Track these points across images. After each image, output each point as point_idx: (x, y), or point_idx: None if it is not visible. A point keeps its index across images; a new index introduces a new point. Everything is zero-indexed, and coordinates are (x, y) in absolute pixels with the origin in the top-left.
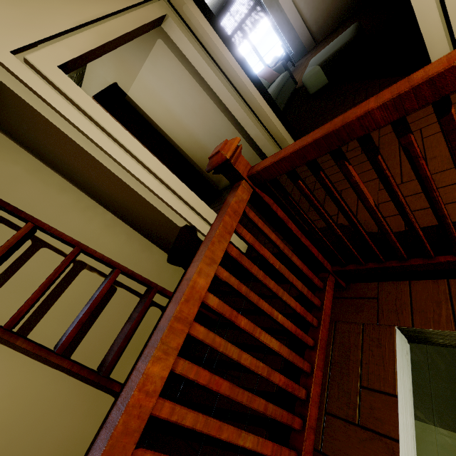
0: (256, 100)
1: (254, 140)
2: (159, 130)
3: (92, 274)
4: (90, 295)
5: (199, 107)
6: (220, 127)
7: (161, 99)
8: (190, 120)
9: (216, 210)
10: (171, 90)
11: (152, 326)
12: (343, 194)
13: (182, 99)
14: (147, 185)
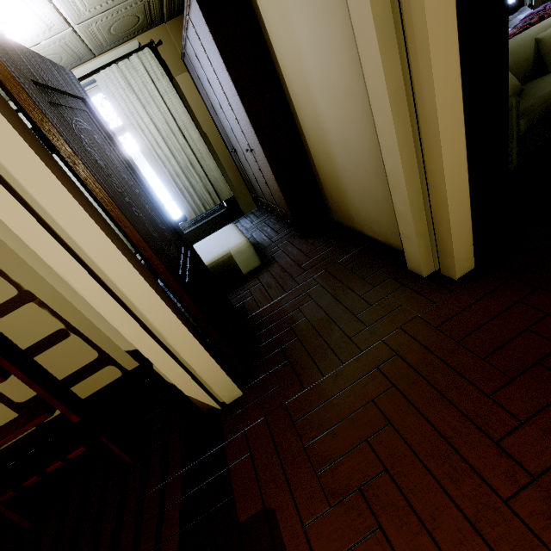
0: (442, 157)
1: (396, 216)
2: (284, 84)
3: (41, 310)
4: (33, 331)
5: (344, 90)
6: (363, 149)
7: (295, 34)
8: (325, 103)
9: (295, 259)
10: (312, 26)
11: (103, 383)
12: (370, 545)
13: (324, 57)
14: (74, 288)
